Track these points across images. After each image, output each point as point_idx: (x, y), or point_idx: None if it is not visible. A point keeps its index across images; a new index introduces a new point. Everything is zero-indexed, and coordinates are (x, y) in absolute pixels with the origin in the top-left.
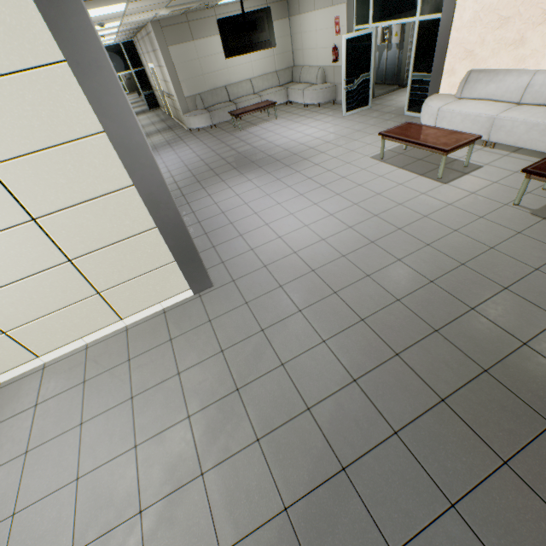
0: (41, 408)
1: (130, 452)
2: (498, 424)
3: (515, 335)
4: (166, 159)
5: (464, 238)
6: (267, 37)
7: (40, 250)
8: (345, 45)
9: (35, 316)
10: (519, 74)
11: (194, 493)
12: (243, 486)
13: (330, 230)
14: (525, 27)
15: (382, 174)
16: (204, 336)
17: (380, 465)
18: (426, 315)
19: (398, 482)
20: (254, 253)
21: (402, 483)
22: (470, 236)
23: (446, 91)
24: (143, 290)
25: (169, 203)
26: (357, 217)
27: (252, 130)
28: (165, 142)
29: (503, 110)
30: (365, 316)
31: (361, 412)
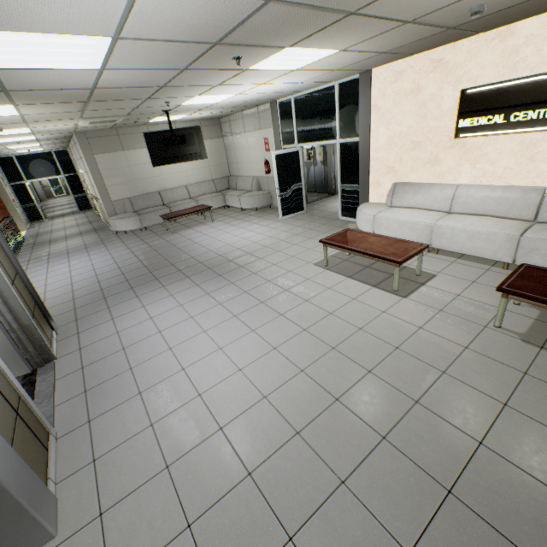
0: None
1: None
2: None
3: None
4: (75, 266)
5: (461, 386)
6: (198, 150)
7: None
8: (275, 159)
9: None
10: (443, 187)
11: None
12: None
13: (274, 378)
14: (436, 150)
15: (330, 285)
16: None
17: None
18: None
19: None
20: (154, 434)
21: None
22: (467, 382)
23: (376, 200)
24: None
25: None
26: (310, 352)
27: (186, 232)
28: (83, 246)
29: (438, 218)
30: None
31: None
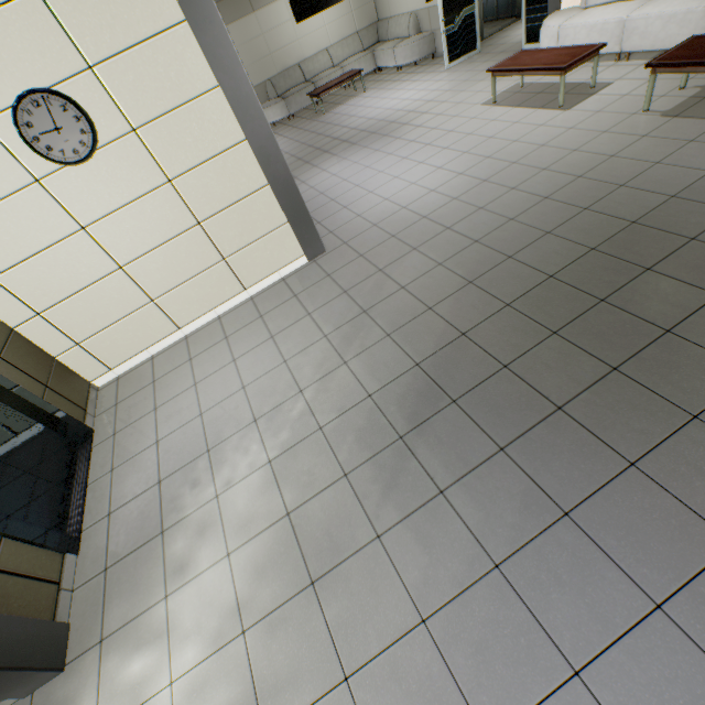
0: (195, 360)
1: (281, 365)
2: (599, 280)
3: (625, 219)
4: None
5: (584, 155)
6: None
7: (176, 213)
8: None
9: (175, 284)
10: None
11: (342, 373)
12: (381, 361)
13: (439, 182)
14: None
15: (495, 118)
16: (326, 287)
17: (495, 325)
18: (539, 224)
19: (510, 331)
20: (362, 218)
21: (513, 331)
22: (590, 152)
23: (569, 4)
24: (262, 256)
25: (278, 157)
26: (468, 164)
27: (338, 110)
28: None
29: (635, 8)
30: (479, 239)
31: (477, 300)
